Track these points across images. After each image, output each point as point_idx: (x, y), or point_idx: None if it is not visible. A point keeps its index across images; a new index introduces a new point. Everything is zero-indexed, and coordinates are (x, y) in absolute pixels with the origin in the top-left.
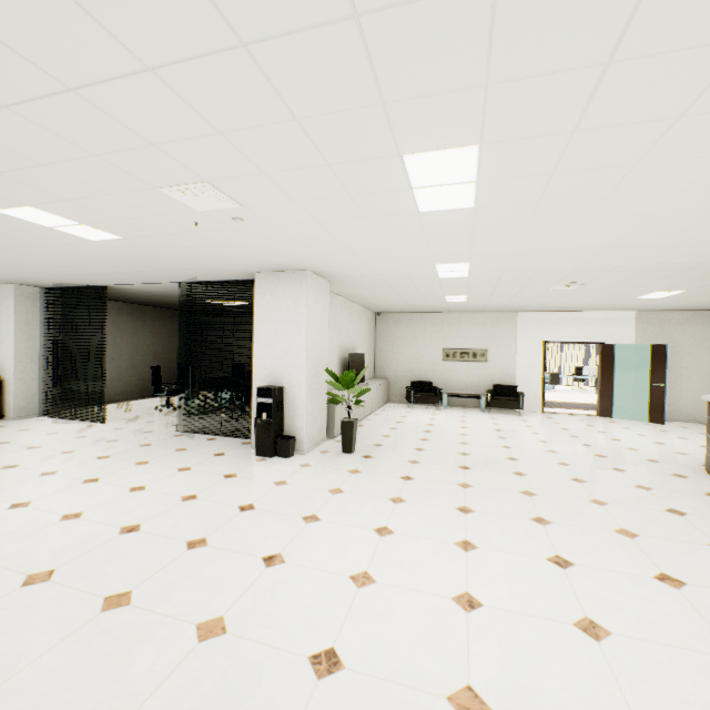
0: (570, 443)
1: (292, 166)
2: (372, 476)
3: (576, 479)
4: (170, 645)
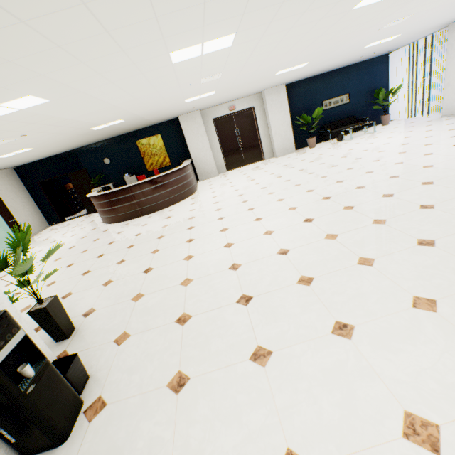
0: (66, 251)
1: (251, 1)
2: (149, 283)
3: (138, 235)
4: (348, 237)
